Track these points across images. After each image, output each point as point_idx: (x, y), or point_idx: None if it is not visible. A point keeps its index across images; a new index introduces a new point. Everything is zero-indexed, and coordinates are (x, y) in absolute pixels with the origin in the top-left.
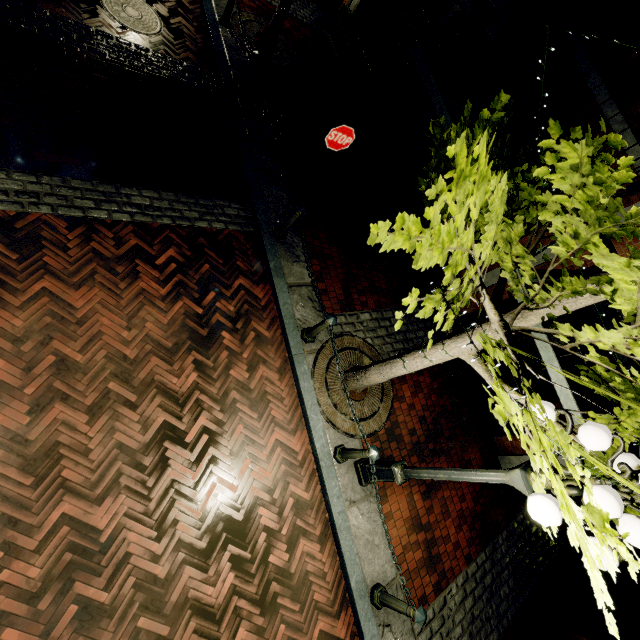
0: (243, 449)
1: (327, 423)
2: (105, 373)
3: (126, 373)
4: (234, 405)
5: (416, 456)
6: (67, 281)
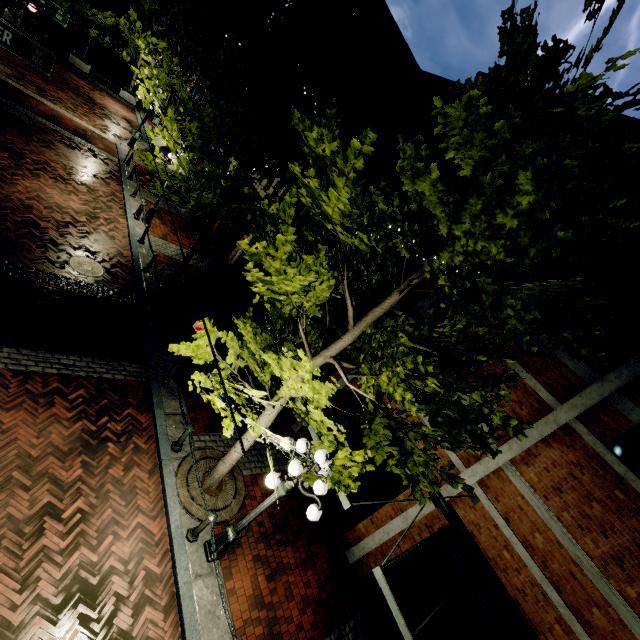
0: (108, 527)
1: (184, 510)
2: (12, 465)
3: (28, 466)
4: (107, 494)
5: (264, 544)
6: (3, 406)
